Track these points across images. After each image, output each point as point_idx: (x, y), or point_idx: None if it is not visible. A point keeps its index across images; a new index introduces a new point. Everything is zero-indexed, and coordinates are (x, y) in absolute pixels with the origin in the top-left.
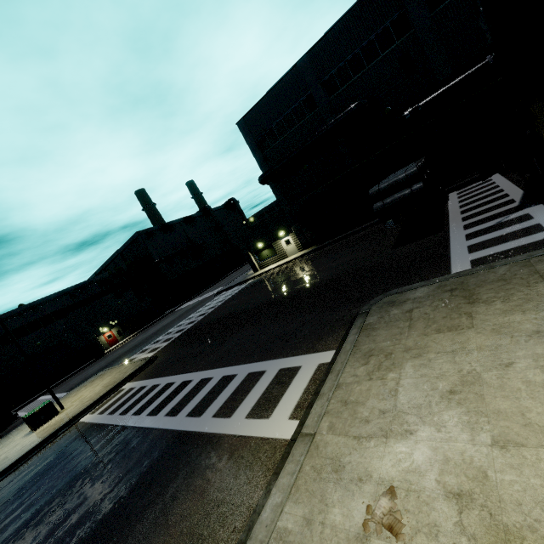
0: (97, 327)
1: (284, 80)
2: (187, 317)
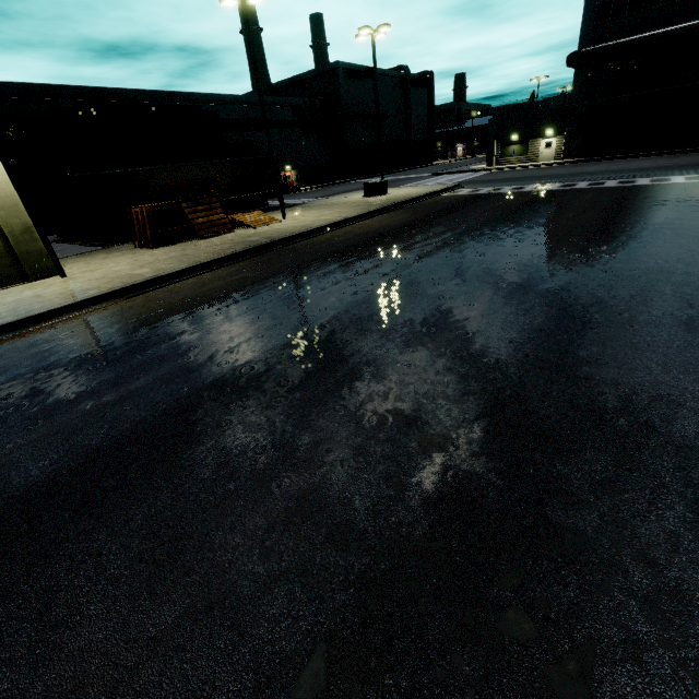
0: (282, 161)
1: None
2: (420, 181)
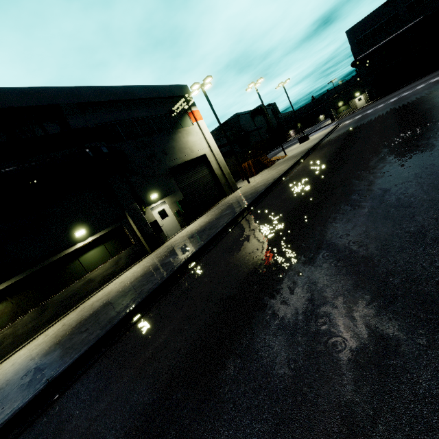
0: None
1: (383, 5)
2: None
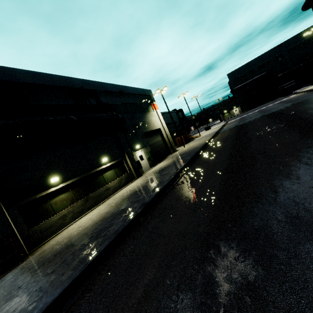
0: None
1: (246, 64)
2: None
